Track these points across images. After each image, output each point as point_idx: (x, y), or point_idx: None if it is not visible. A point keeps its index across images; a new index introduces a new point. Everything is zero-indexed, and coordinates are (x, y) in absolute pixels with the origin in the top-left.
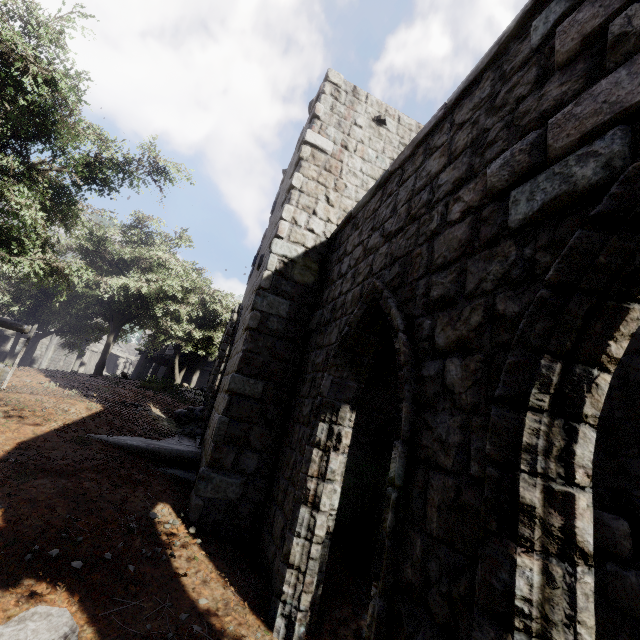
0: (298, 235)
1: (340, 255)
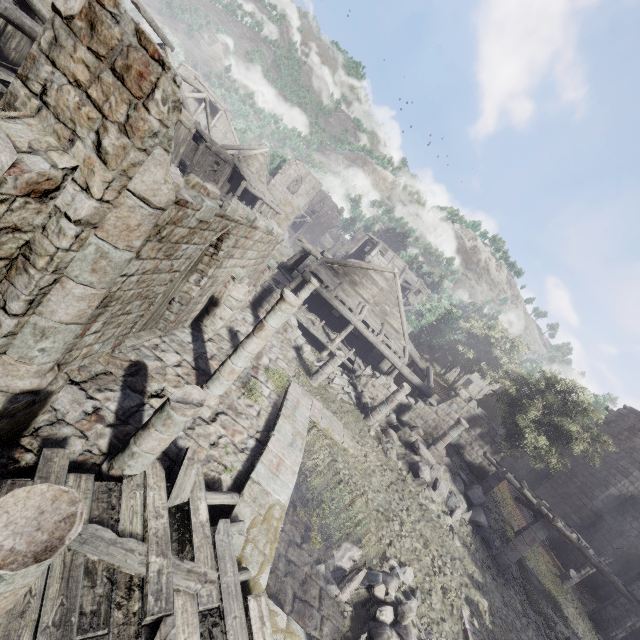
0: (621, 489)
1: (634, 515)
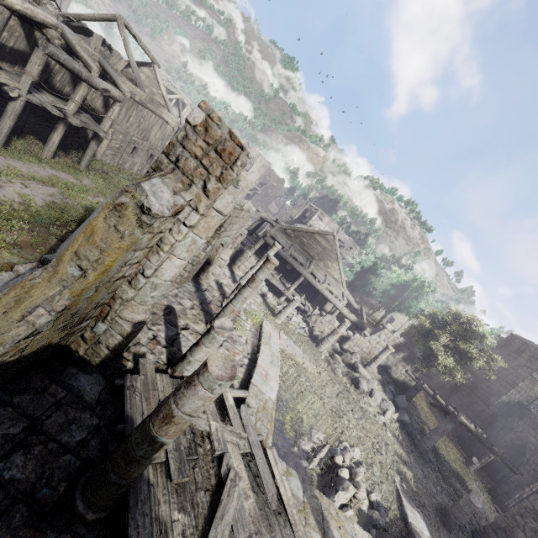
0: (510, 396)
1: (520, 416)
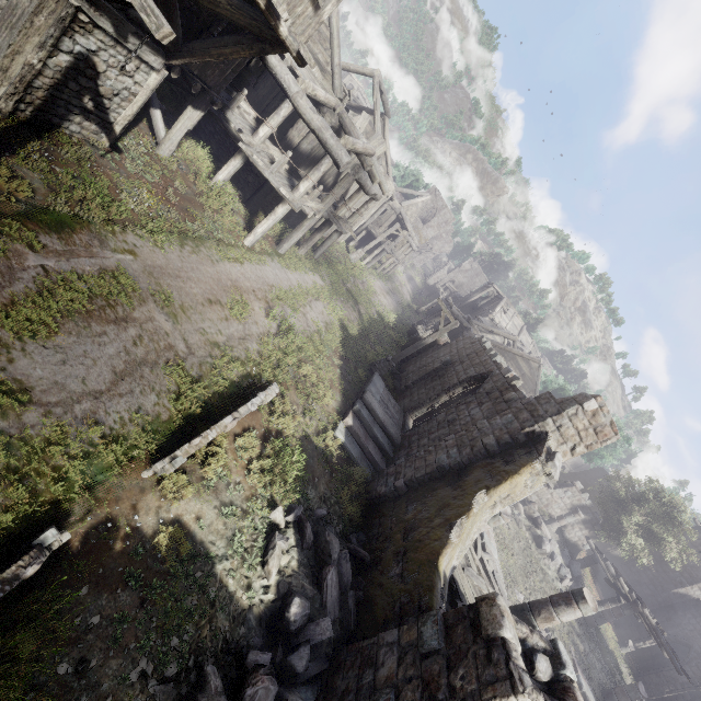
0: (689, 591)
1: (694, 614)
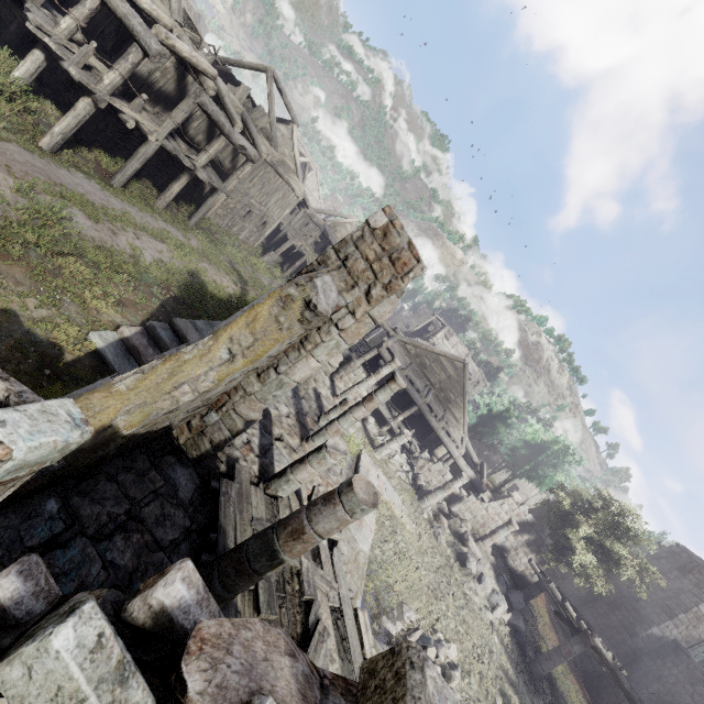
0: (664, 630)
1: (674, 661)
